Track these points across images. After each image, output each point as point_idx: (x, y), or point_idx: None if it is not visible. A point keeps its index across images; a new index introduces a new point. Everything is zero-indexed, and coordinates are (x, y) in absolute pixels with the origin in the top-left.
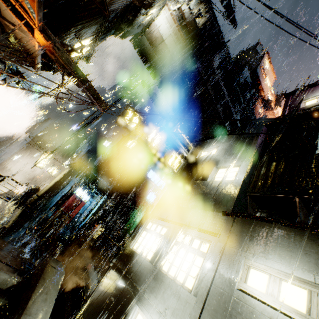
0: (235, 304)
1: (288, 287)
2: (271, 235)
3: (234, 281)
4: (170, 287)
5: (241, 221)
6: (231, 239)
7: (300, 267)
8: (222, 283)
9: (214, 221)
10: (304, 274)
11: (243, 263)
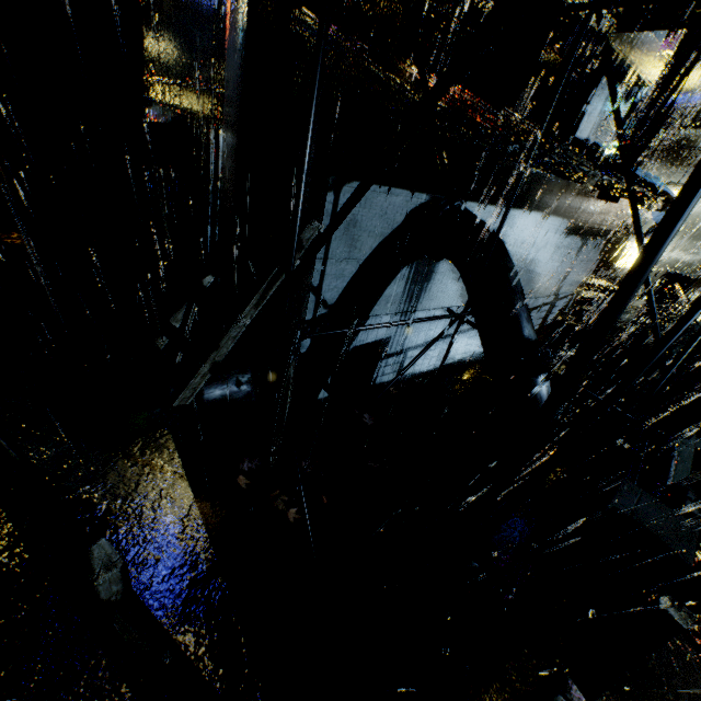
0: (697, 222)
1: None
2: None
3: (700, 213)
4: None
5: None
6: None
7: None
8: (693, 215)
9: None
10: None
11: None
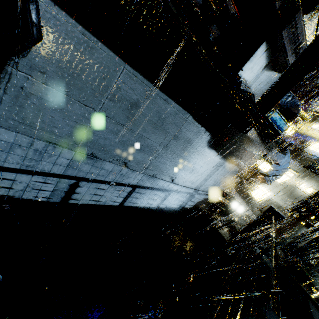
0: (293, 189)
1: (309, 189)
2: (314, 177)
3: (295, 185)
4: (274, 183)
5: (308, 171)
6: (301, 175)
7: (315, 186)
8: (291, 185)
9: (299, 168)
10: (314, 187)
11: (301, 182)
